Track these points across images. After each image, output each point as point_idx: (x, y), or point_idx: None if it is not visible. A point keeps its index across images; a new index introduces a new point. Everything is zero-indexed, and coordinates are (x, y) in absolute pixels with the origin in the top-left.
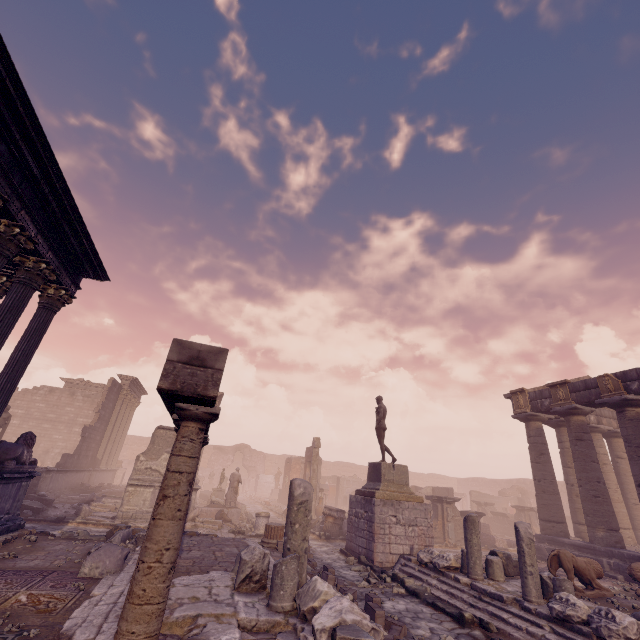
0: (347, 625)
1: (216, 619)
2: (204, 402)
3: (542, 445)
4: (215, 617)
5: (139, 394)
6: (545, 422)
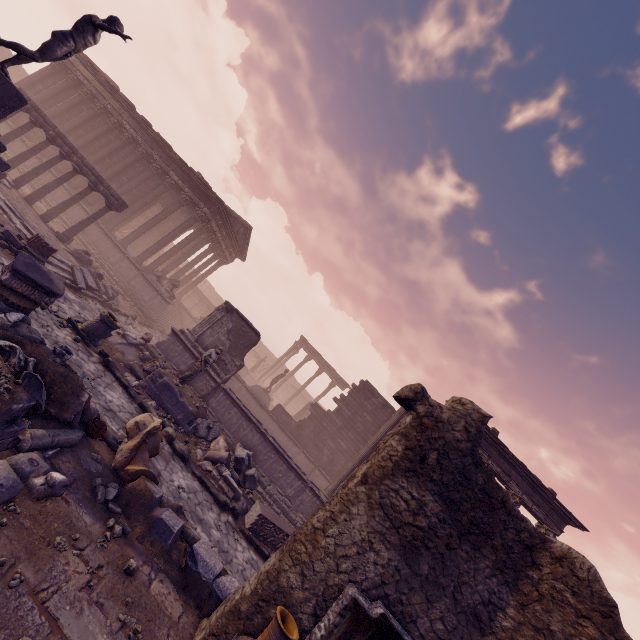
0: None
1: None
2: None
3: None
4: None
5: None
6: None
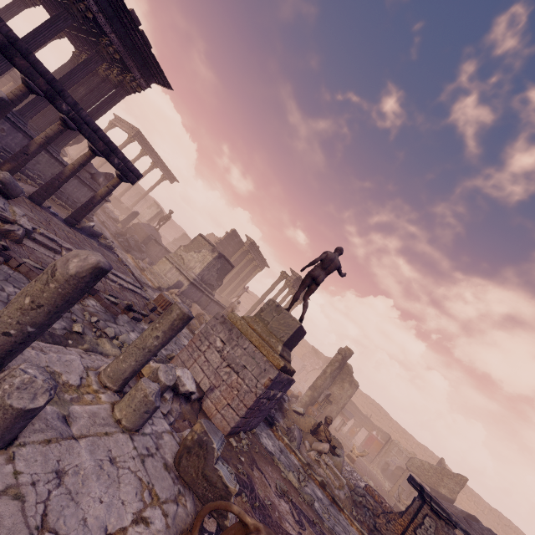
0: None
1: None
2: None
3: None
4: None
5: (262, 263)
6: None
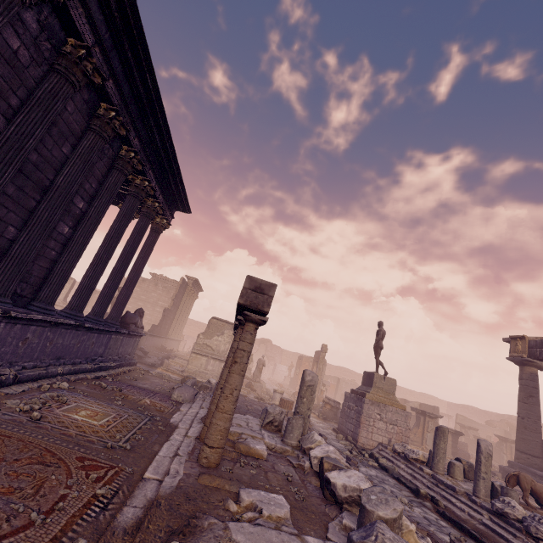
0: (330, 457)
1: (252, 438)
2: (260, 314)
3: (533, 389)
4: (251, 437)
5: (198, 291)
6: (542, 369)
